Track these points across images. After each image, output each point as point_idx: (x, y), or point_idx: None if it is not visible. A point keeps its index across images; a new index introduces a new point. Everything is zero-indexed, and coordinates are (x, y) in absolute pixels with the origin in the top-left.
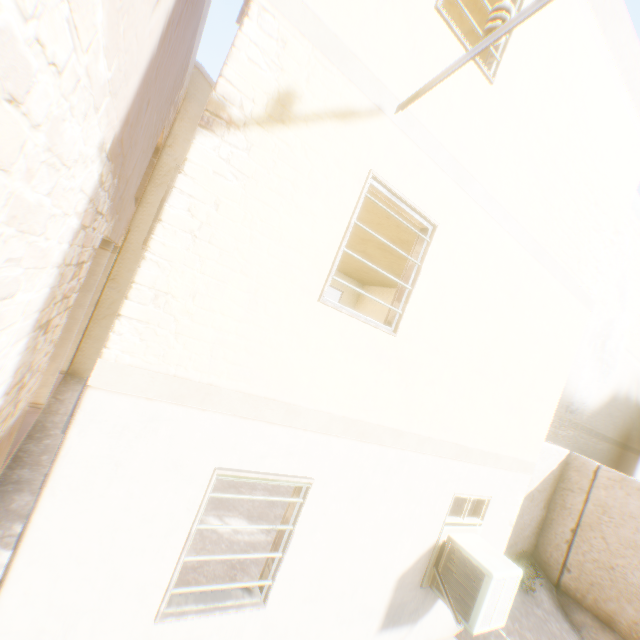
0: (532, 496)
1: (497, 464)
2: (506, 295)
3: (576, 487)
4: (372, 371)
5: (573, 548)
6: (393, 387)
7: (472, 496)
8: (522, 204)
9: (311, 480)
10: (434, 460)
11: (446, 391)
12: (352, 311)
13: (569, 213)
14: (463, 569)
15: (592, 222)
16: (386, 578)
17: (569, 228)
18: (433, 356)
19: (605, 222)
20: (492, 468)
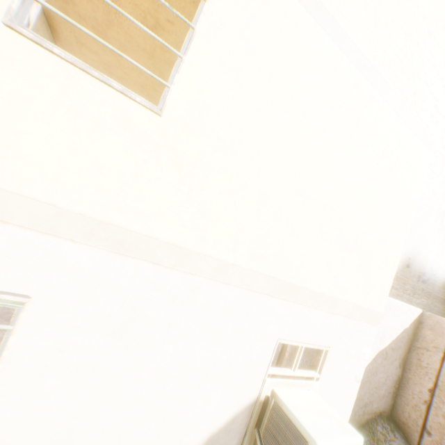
0: (385, 354)
1: (334, 309)
2: (327, 107)
3: (431, 346)
4: (128, 158)
5: (432, 409)
6: (168, 188)
7: (303, 344)
8: (339, 0)
9: (23, 298)
10: (244, 294)
11: (253, 208)
12: (82, 64)
13: (399, 33)
14: (284, 433)
15: (427, 53)
16: (184, 442)
17: (401, 51)
18: (229, 159)
19: (441, 58)
20: (327, 313)
